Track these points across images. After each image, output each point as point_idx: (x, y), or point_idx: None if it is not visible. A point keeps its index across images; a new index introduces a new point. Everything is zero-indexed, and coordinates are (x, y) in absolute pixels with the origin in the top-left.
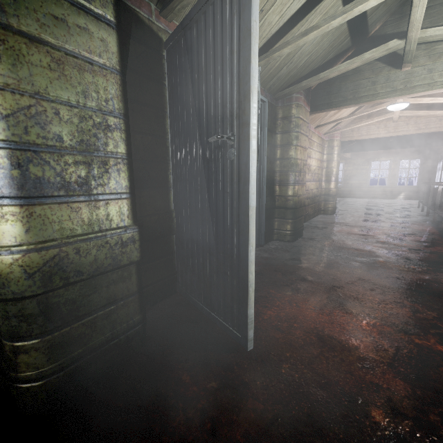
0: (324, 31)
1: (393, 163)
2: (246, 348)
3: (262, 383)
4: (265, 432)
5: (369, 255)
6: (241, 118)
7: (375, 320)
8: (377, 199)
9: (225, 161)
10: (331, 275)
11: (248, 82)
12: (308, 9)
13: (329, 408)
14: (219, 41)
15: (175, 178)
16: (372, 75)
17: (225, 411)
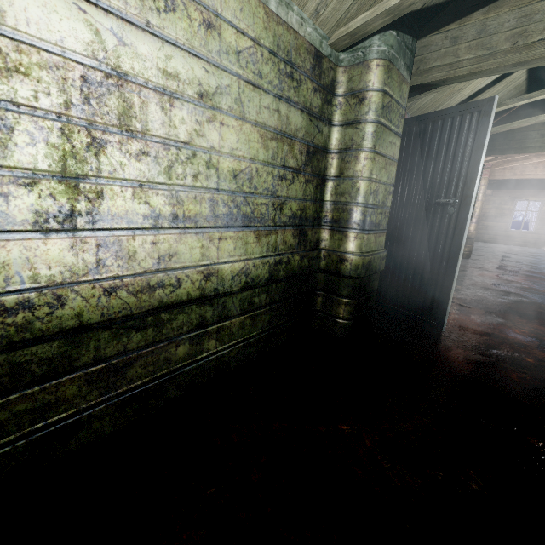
0: (510, 107)
1: None
2: (441, 330)
3: (458, 344)
4: (469, 357)
5: (515, 295)
6: (466, 191)
7: (524, 330)
8: (518, 246)
9: (444, 214)
10: (484, 305)
11: (476, 173)
12: (496, 82)
13: (501, 355)
14: (453, 141)
15: None
16: (542, 128)
17: (443, 349)
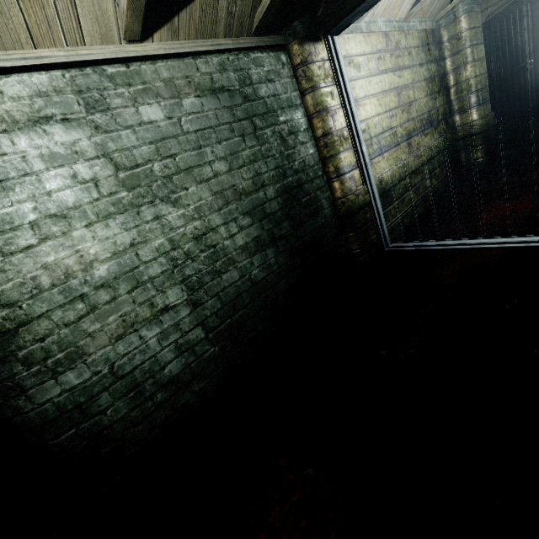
0: None
1: None
2: None
3: None
4: None
5: None
6: (536, 52)
7: None
8: None
9: (525, 72)
10: None
11: None
12: None
13: None
14: (518, 26)
15: None
16: None
17: None
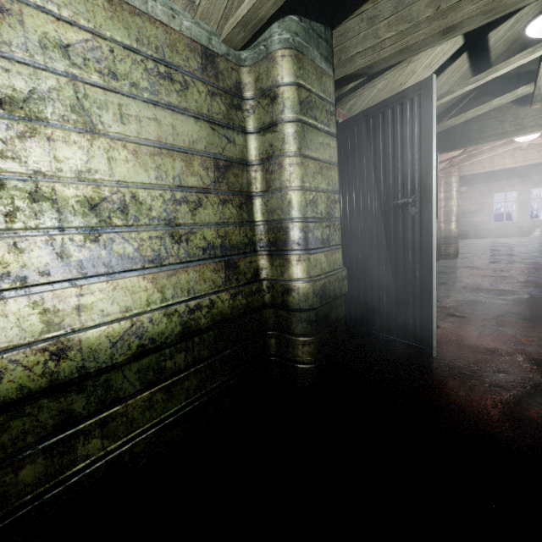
0: (457, 94)
1: (522, 193)
2: (431, 355)
3: (454, 372)
4: (470, 390)
5: (513, 293)
6: (424, 186)
7: (532, 338)
8: (505, 237)
9: (405, 216)
10: (479, 311)
11: (431, 164)
12: (438, 73)
13: (510, 380)
14: (398, 133)
15: (343, 232)
16: (498, 115)
17: (436, 383)
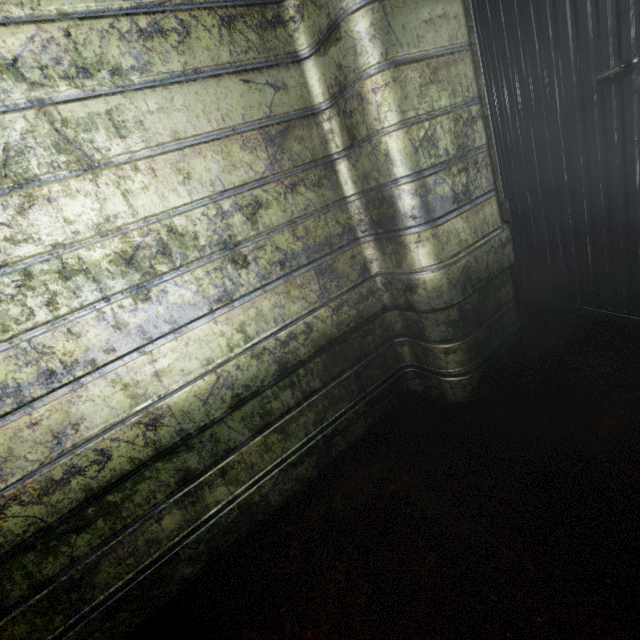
0: None
1: None
2: None
3: None
4: None
5: None
6: None
7: None
8: None
9: (626, 98)
10: None
11: None
12: None
13: None
14: None
15: (504, 156)
16: None
17: None
